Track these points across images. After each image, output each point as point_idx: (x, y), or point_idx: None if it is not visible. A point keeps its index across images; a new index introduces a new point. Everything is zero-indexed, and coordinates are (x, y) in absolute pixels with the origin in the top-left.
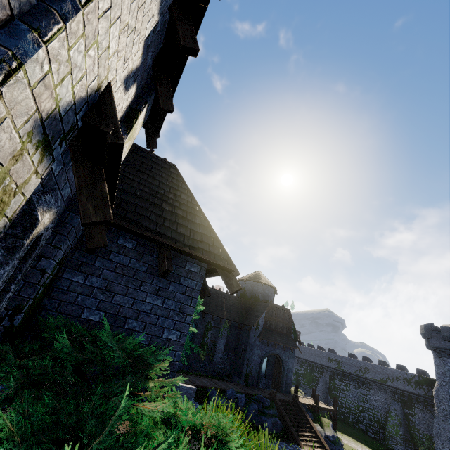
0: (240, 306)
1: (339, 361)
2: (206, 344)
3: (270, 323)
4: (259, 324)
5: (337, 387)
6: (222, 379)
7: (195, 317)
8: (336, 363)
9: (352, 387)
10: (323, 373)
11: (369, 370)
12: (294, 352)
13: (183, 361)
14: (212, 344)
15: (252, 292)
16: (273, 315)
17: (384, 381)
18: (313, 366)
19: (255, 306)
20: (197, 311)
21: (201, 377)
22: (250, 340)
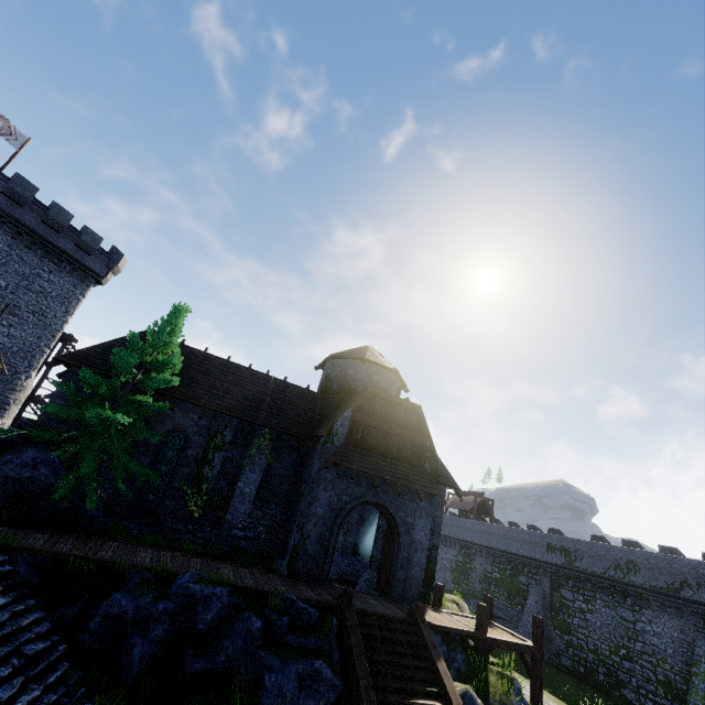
0: (310, 406)
1: (569, 550)
2: (206, 481)
3: (366, 433)
4: (336, 432)
5: (567, 606)
6: (234, 561)
7: (156, 403)
8: (563, 555)
9: (601, 604)
10: (536, 576)
11: (638, 567)
12: (430, 504)
13: (95, 501)
14: (227, 483)
15: (343, 381)
16: (374, 415)
17: (677, 589)
18: (518, 563)
19: (343, 405)
20: (153, 386)
21: (152, 549)
22: (312, 470)
